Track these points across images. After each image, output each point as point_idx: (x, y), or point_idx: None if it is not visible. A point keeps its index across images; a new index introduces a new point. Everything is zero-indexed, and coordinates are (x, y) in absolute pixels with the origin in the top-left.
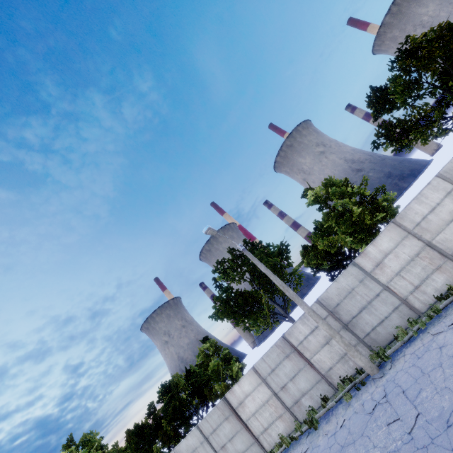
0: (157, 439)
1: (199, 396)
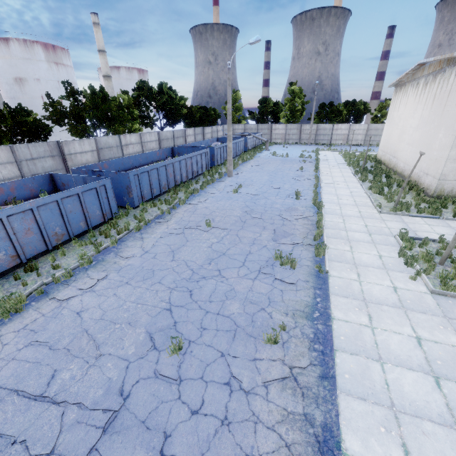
0: (335, 117)
1: (357, 118)
